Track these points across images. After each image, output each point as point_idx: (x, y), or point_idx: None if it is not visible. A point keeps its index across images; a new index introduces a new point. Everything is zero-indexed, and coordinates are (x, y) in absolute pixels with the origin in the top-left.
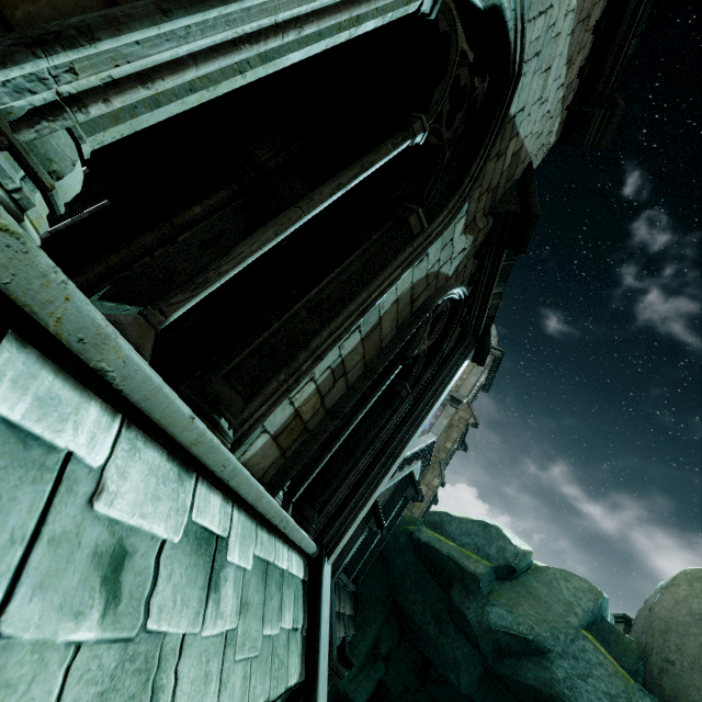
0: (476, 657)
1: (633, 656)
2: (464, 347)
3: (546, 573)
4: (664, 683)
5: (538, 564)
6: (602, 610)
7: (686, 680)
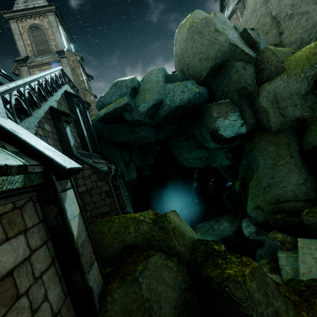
0: (148, 127)
1: (180, 76)
2: None
3: (145, 79)
4: (190, 73)
5: (141, 80)
6: (166, 73)
7: (194, 64)
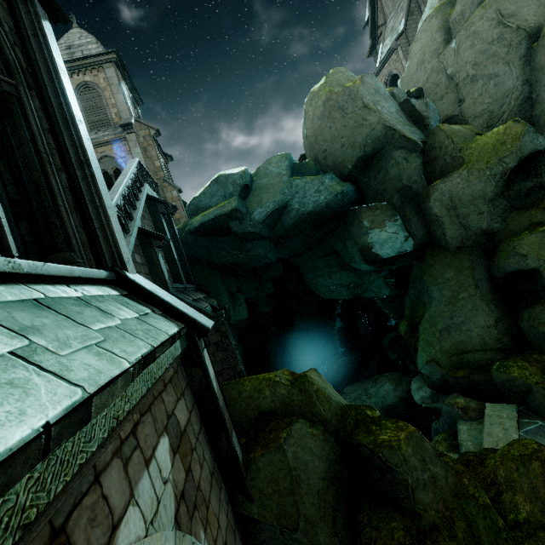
0: (267, 242)
1: (314, 166)
2: (21, 2)
3: (260, 171)
4: (328, 163)
5: (254, 172)
6: (292, 161)
7: (333, 151)
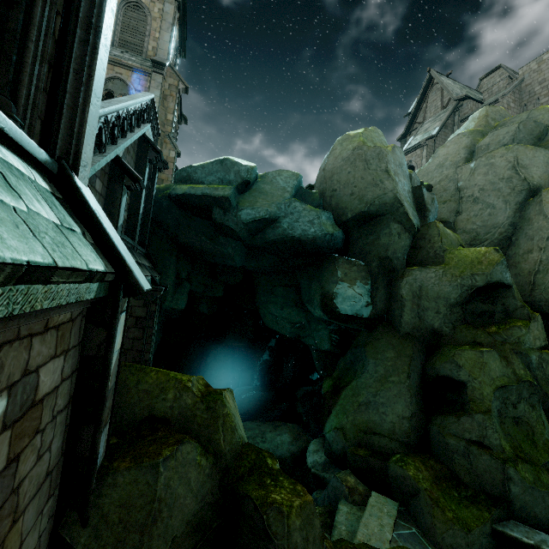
0: (240, 245)
1: (318, 199)
2: None
3: (268, 176)
4: (332, 203)
5: (261, 174)
6: (300, 184)
7: (342, 195)
